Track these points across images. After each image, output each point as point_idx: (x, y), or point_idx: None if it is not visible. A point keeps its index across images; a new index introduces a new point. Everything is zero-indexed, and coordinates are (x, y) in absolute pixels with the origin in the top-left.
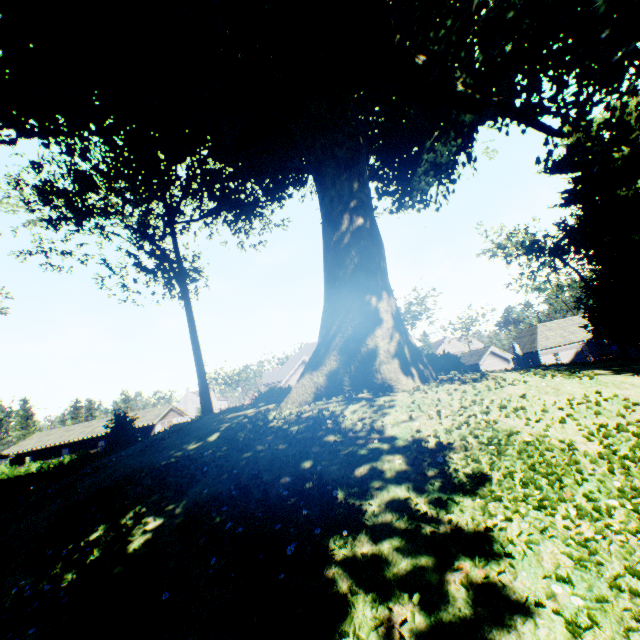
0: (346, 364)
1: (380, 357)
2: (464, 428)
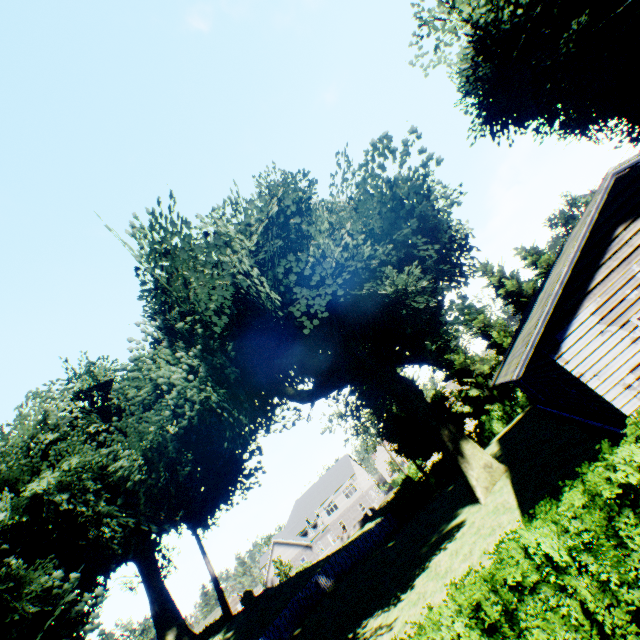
0: None
1: None
2: None
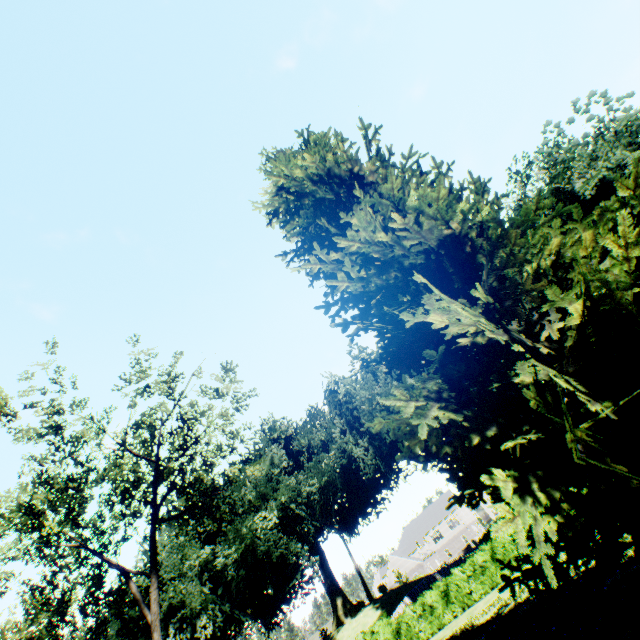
0: (337, 617)
1: (340, 615)
2: (340, 635)
